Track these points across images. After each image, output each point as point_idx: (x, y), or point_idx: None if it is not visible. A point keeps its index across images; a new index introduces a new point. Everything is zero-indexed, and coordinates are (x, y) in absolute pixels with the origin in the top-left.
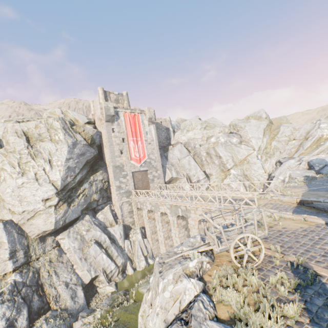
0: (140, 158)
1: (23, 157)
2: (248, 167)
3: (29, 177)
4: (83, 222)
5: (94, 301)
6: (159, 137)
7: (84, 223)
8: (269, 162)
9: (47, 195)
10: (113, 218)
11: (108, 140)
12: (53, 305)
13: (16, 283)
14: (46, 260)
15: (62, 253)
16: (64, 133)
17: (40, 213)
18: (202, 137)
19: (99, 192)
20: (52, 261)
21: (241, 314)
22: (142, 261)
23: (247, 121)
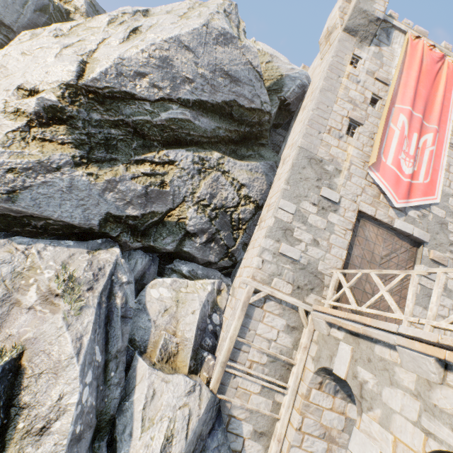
0: (411, 185)
1: (97, 18)
2: None
3: (62, 42)
4: (79, 256)
5: None
6: None
7: (73, 261)
8: None
9: (43, 78)
10: (196, 332)
11: (325, 74)
12: None
13: None
14: None
15: None
16: (219, 12)
17: None
18: None
19: (210, 214)
20: None
21: None
22: None
23: None
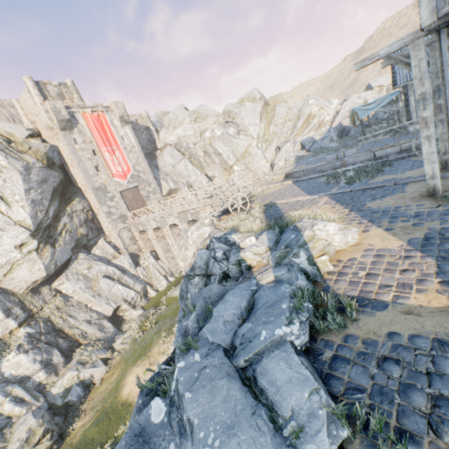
0: (125, 173)
1: None
2: (250, 160)
3: None
4: (79, 261)
5: (125, 326)
6: (139, 142)
7: (81, 262)
8: (270, 150)
9: (20, 239)
10: (114, 249)
11: (74, 156)
12: (83, 341)
13: (31, 334)
14: (52, 308)
15: (68, 298)
16: (5, 156)
17: (19, 263)
18: (195, 133)
19: (85, 225)
20: (60, 308)
21: (235, 225)
22: (162, 281)
23: (242, 105)
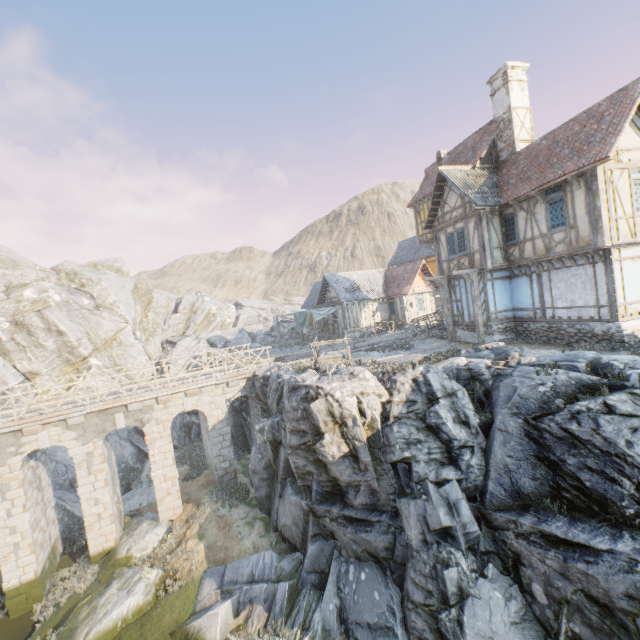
0: None
1: None
2: (122, 352)
3: None
4: None
5: None
6: None
7: None
8: (154, 343)
9: None
10: None
11: None
12: None
13: None
14: None
15: None
16: None
17: None
18: None
19: None
20: None
21: (392, 368)
22: None
23: (101, 271)
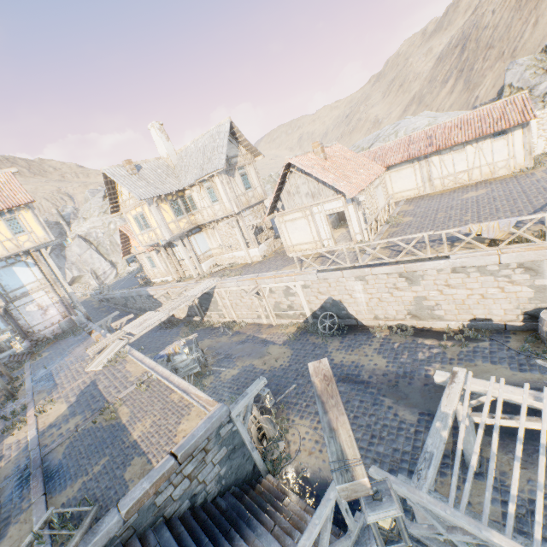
0: None
1: None
2: None
3: None
4: None
5: None
6: None
7: None
8: None
9: None
10: None
11: None
12: None
13: None
14: None
15: None
16: None
17: None
18: (103, 224)
19: None
20: None
21: None
22: None
23: None
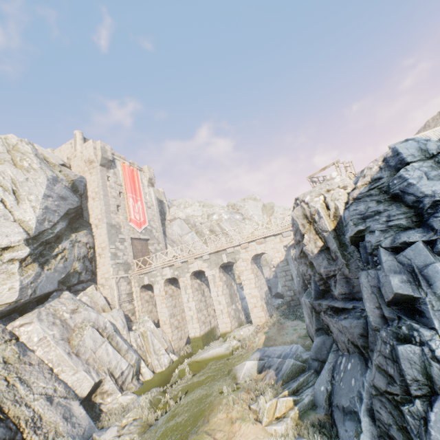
0: (140, 222)
1: None
2: None
3: None
4: (61, 300)
5: (107, 419)
6: None
7: (64, 302)
8: None
9: (9, 240)
10: (105, 301)
11: (102, 188)
12: (30, 436)
13: None
14: None
15: (26, 351)
16: (40, 161)
17: None
18: (202, 215)
19: (82, 261)
20: (9, 362)
21: None
22: (163, 355)
23: (245, 201)
